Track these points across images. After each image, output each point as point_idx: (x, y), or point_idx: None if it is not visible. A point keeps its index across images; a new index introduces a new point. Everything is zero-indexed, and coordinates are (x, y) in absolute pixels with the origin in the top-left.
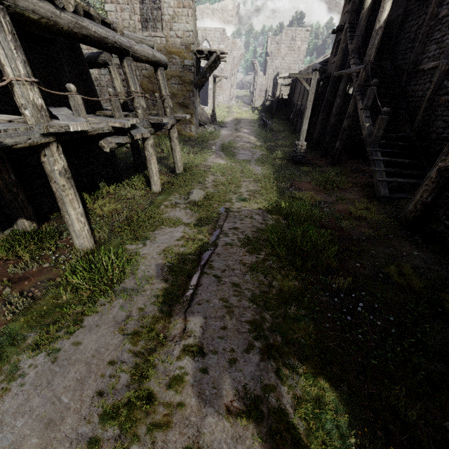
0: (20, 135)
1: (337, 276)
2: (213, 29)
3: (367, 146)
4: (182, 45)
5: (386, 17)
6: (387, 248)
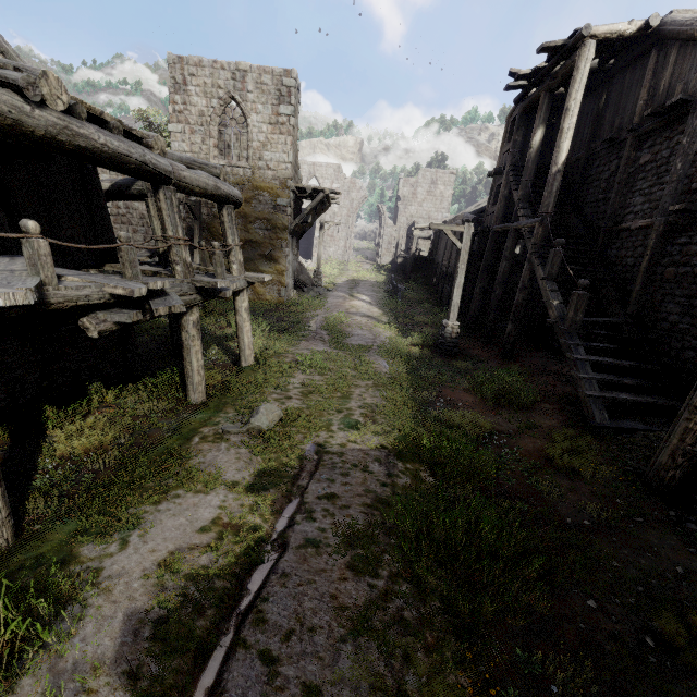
0: None
1: (552, 642)
2: (325, 165)
3: (559, 336)
4: (275, 179)
5: (564, 159)
6: (640, 553)
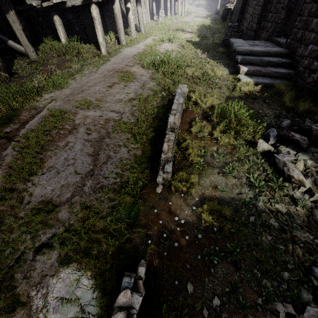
0: None
1: None
2: None
3: None
4: None
5: None
6: None
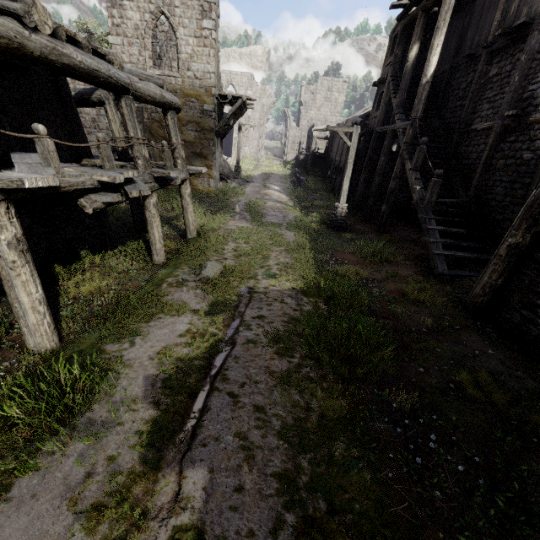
0: None
1: (396, 387)
2: (240, 74)
3: (419, 213)
4: (202, 87)
5: (433, 71)
6: (455, 345)
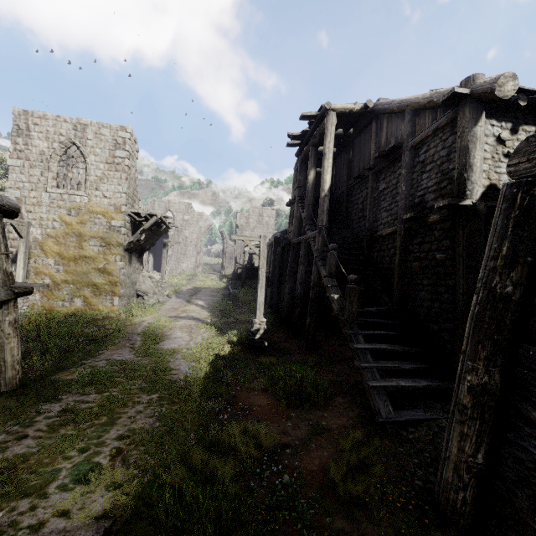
0: None
1: None
2: (178, 202)
3: (342, 327)
4: (111, 205)
5: (329, 187)
6: None
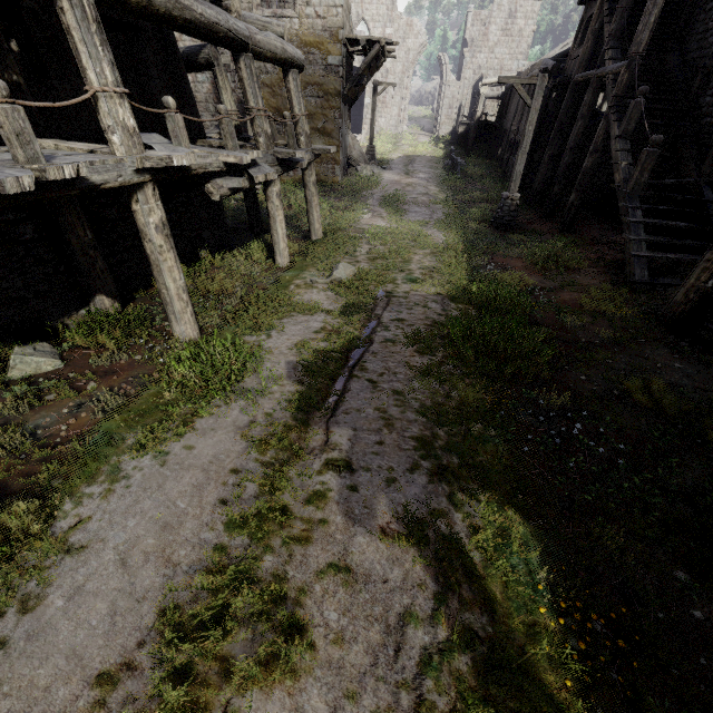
0: (109, 171)
1: (548, 390)
2: (376, 1)
3: (620, 201)
4: (325, 30)
5: None
6: (633, 357)
